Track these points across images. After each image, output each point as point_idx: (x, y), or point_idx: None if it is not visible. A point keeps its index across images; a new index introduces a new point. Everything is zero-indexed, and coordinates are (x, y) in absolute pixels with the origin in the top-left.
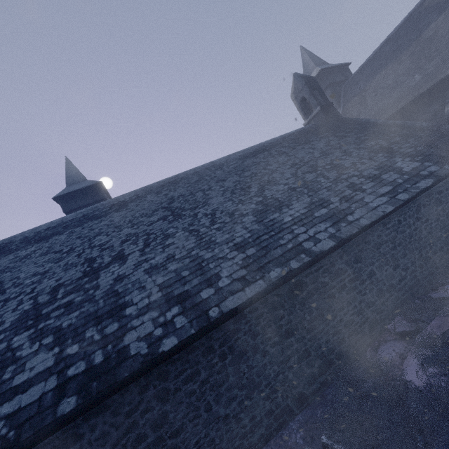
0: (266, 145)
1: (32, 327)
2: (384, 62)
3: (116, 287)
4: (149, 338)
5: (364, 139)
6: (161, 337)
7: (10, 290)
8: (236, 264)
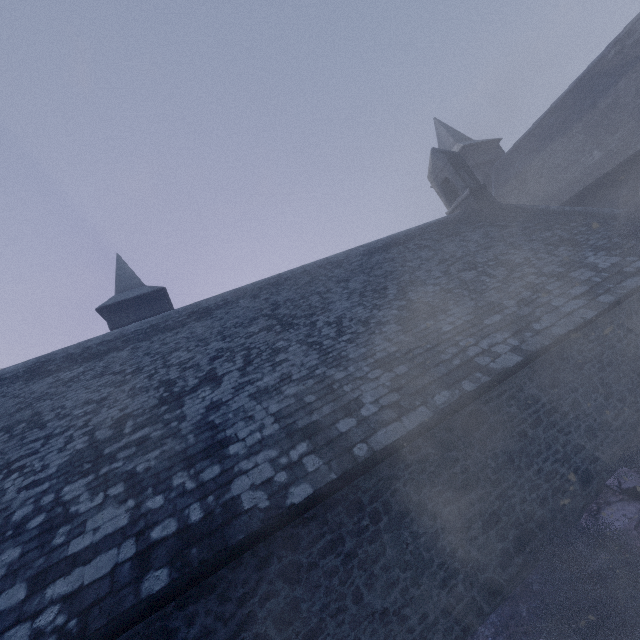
0: (399, 238)
1: (91, 473)
2: (549, 136)
3: (210, 418)
4: (269, 486)
5: (535, 230)
6: (286, 485)
7: (52, 423)
8: (382, 386)
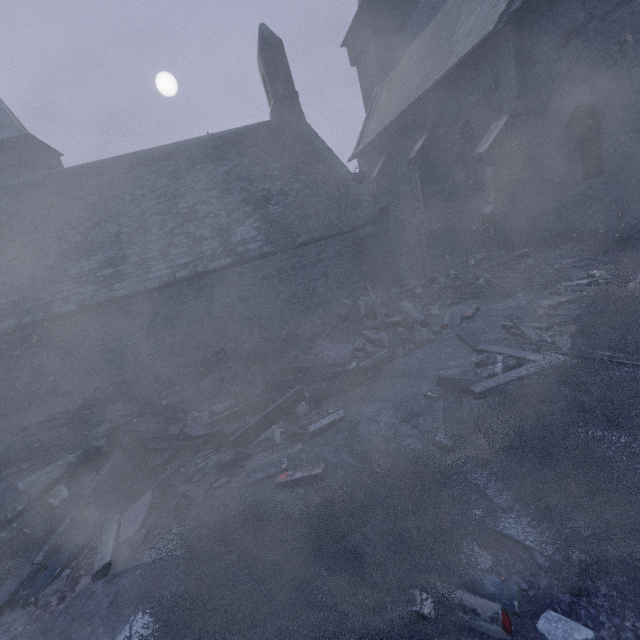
0: (180, 148)
1: None
2: (423, 22)
3: None
4: None
5: (268, 176)
6: None
7: None
8: None
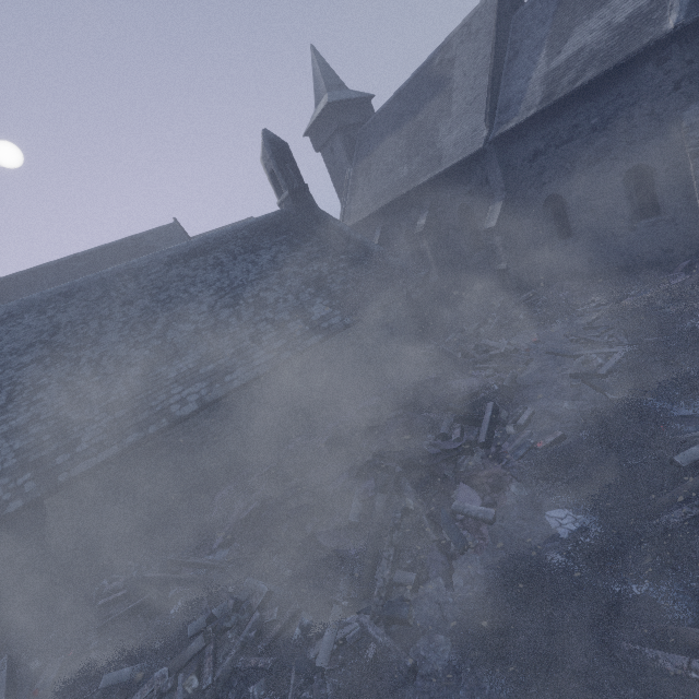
0: (209, 242)
1: None
2: (391, 125)
3: None
4: None
5: (312, 259)
6: (8, 501)
7: None
8: (100, 427)
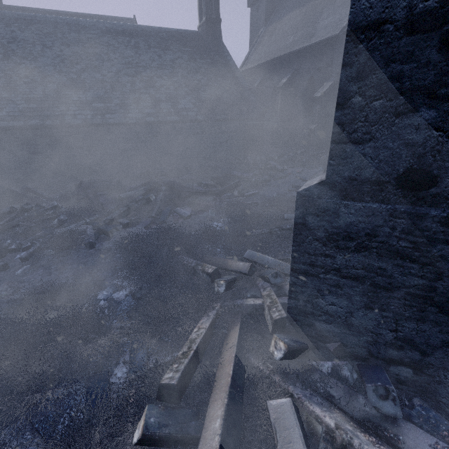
0: (137, 30)
1: None
2: (300, 2)
3: None
4: None
5: (199, 71)
6: None
7: None
8: (18, 108)
